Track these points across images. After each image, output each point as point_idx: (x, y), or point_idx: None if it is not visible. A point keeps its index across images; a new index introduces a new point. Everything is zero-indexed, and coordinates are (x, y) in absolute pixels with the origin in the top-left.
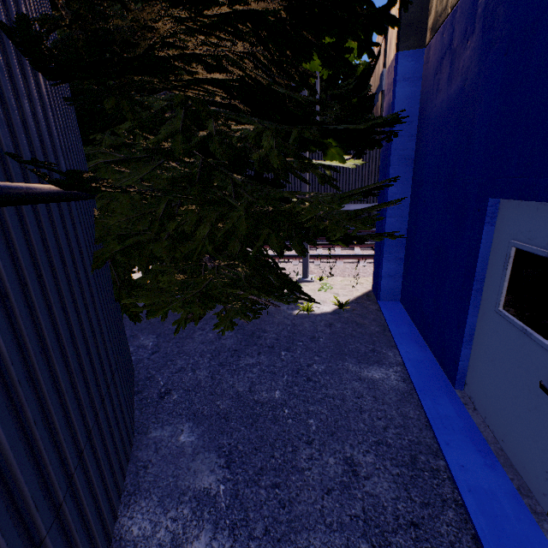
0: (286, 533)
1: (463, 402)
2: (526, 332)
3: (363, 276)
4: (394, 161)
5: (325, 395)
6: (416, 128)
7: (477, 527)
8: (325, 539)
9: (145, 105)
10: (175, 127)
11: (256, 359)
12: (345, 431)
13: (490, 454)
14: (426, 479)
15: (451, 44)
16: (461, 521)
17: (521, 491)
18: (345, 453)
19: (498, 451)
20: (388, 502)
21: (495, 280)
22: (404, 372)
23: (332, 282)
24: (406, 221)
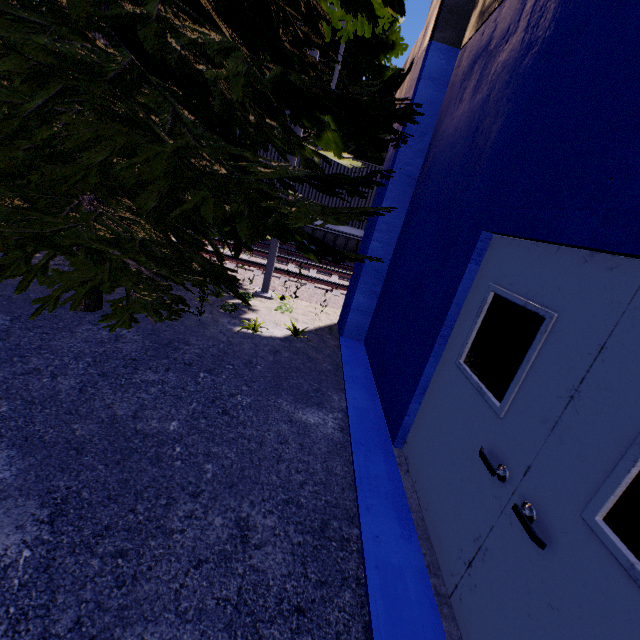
0: (109, 626)
1: (398, 462)
2: (480, 391)
3: (332, 307)
4: (396, 175)
5: (240, 435)
6: (428, 143)
7: (373, 613)
8: (169, 634)
9: None
10: None
11: (161, 376)
12: (250, 484)
13: (410, 524)
14: (332, 550)
15: (489, 45)
16: (357, 604)
17: (430, 568)
18: (240, 512)
19: (419, 521)
20: (276, 580)
21: (464, 328)
22: (345, 420)
23: (295, 306)
24: (392, 251)
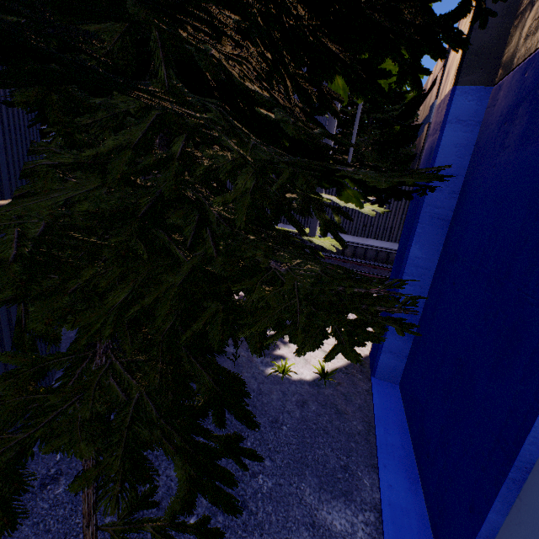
0: None
1: None
2: None
3: None
4: (424, 218)
5: None
6: (461, 183)
7: None
8: None
9: (85, 104)
10: (130, 138)
11: None
12: None
13: None
14: None
15: (537, 87)
16: None
17: None
18: None
19: None
20: None
21: None
22: (378, 527)
23: None
24: (425, 293)
